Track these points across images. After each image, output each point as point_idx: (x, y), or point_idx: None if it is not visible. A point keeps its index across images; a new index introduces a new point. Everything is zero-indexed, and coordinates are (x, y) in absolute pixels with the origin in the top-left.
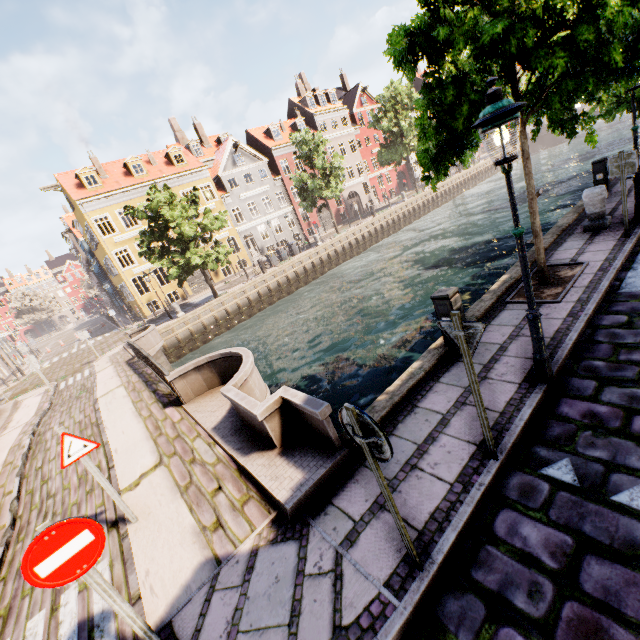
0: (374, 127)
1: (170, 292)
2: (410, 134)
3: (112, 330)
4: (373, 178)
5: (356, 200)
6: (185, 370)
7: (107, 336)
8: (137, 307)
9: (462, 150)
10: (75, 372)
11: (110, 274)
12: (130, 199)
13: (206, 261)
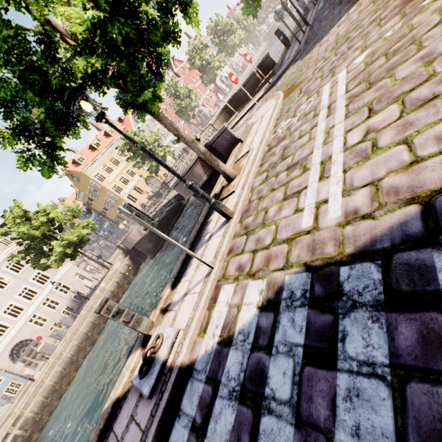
0: (193, 68)
1: (146, 196)
2: (212, 60)
3: None
4: (204, 100)
5: (203, 114)
6: (214, 121)
7: None
8: None
9: (258, 1)
10: None
11: (108, 211)
12: (103, 160)
13: (164, 153)
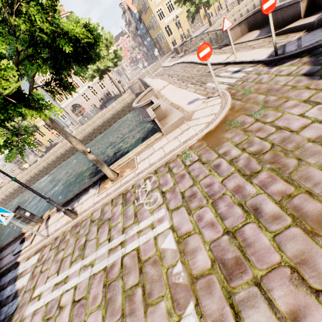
0: None
1: (181, 34)
2: None
3: (155, 61)
4: None
5: None
6: (234, 25)
7: (155, 63)
8: (166, 46)
9: None
10: (154, 71)
11: (151, 30)
12: None
13: None
